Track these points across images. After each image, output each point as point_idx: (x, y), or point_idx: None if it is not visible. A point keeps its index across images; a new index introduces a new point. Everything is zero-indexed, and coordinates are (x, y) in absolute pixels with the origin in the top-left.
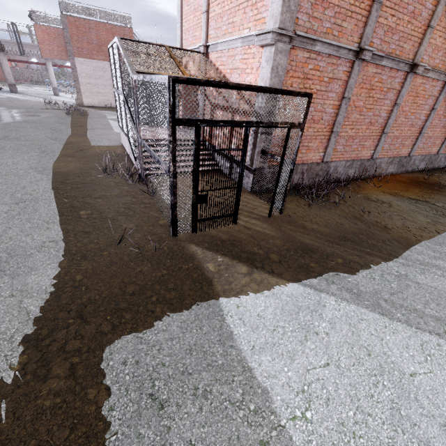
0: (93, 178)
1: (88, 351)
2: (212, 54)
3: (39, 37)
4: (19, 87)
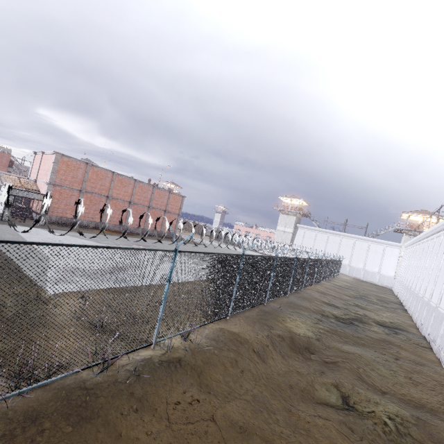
0: None
1: None
2: (38, 182)
3: None
4: None
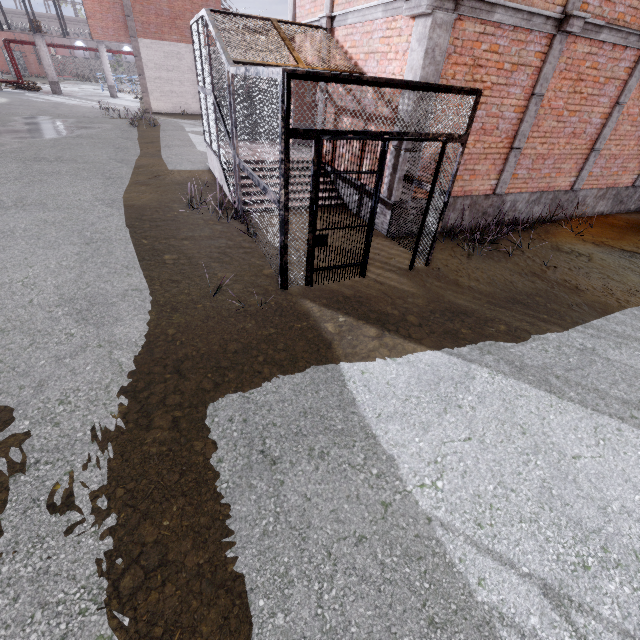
0: (176, 214)
1: (190, 406)
2: (340, 30)
3: (87, 7)
4: (63, 86)
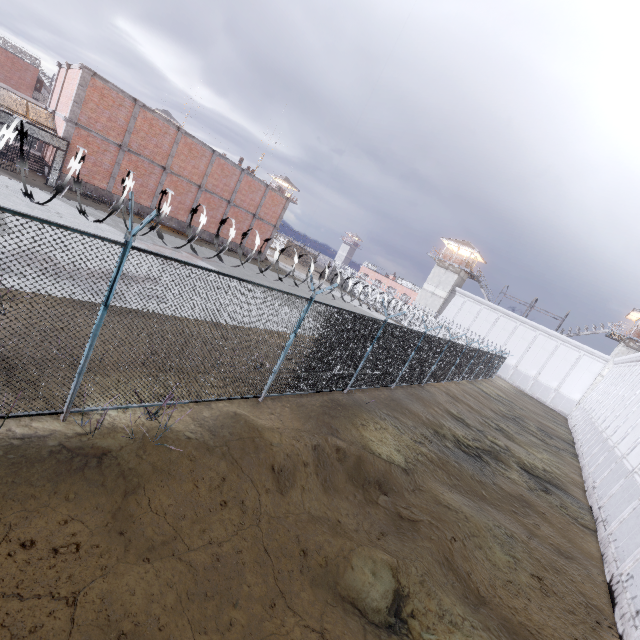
0: None
1: None
2: (56, 117)
3: None
4: None
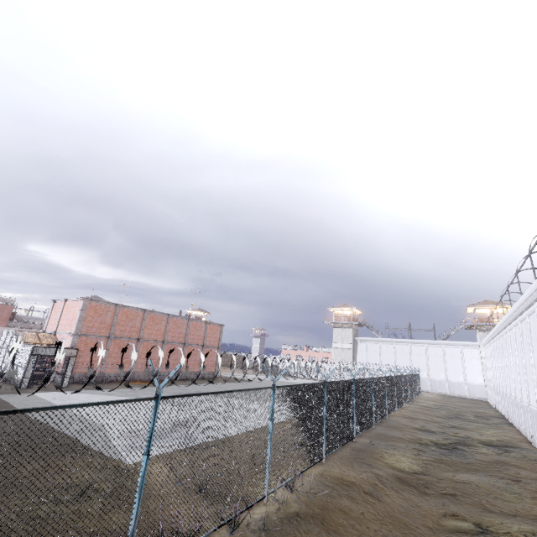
0: None
1: None
2: (58, 335)
3: None
4: None
